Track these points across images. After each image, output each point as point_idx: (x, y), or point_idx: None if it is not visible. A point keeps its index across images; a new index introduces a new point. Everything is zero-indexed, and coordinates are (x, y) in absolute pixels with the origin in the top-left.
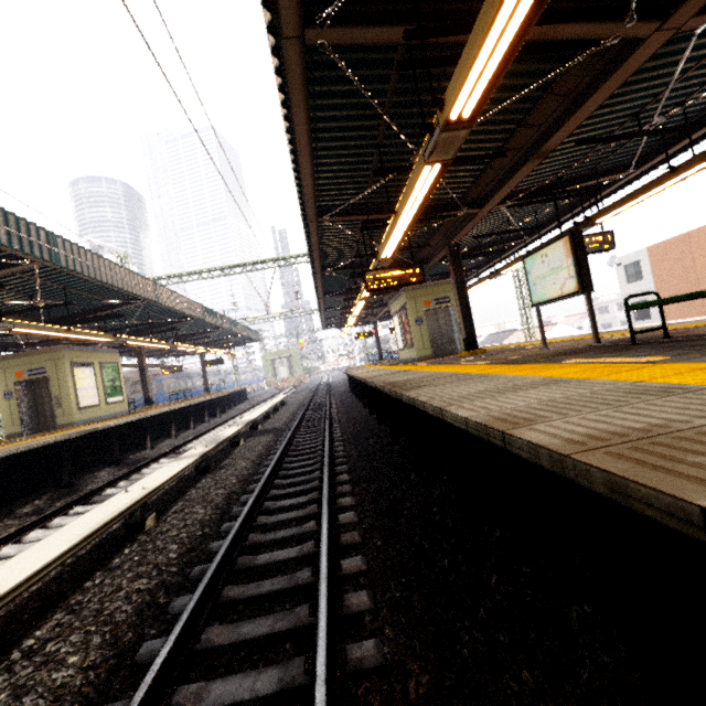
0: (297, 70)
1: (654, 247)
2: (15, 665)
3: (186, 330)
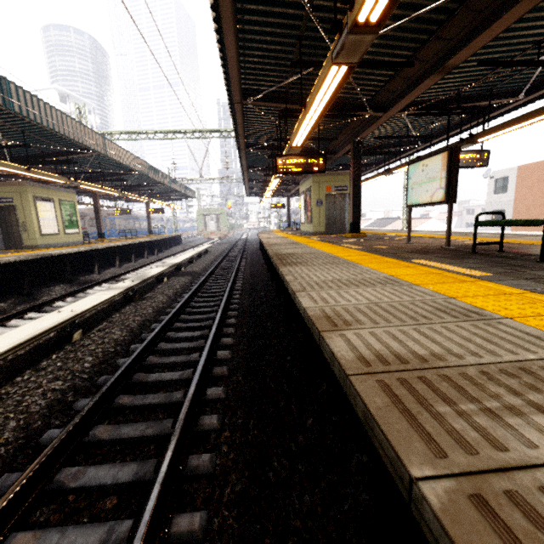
0: None
1: (524, 167)
2: None
3: (134, 181)
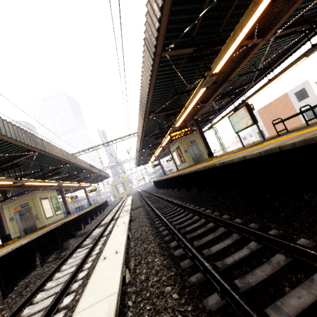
0: (156, 64)
1: (259, 110)
2: (136, 268)
3: (80, 177)
